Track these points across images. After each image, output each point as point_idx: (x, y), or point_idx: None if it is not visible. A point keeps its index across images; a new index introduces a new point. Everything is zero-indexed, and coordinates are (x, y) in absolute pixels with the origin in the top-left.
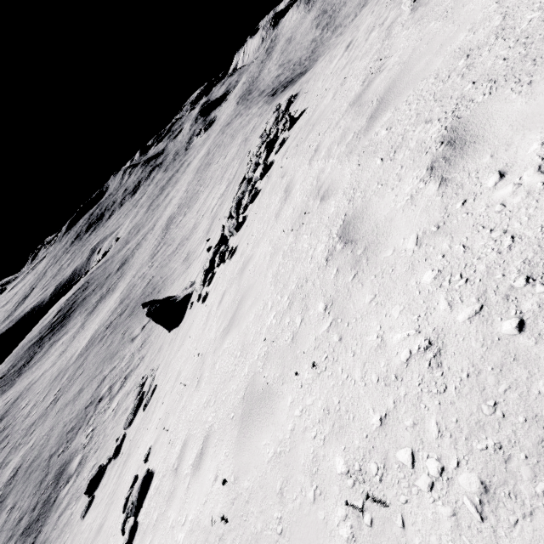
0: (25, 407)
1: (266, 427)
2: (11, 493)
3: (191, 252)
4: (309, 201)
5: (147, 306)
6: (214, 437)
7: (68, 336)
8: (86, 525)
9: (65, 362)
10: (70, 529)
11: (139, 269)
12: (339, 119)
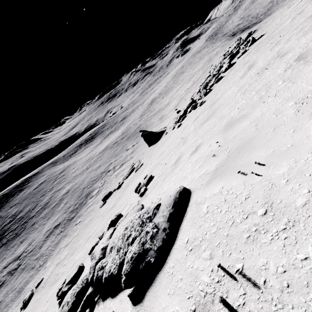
0: (73, 169)
1: (243, 121)
2: (66, 198)
3: (164, 115)
4: (270, 62)
5: (141, 132)
6: (205, 142)
7: (93, 145)
8: (103, 209)
9: (92, 155)
10: (93, 211)
11: (133, 121)
12: (297, 26)
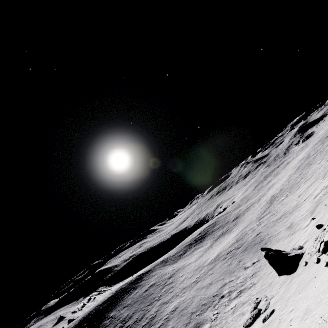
0: (181, 277)
1: None
2: (172, 319)
3: (294, 223)
4: None
5: (264, 250)
6: None
7: (203, 248)
8: None
9: (201, 262)
10: None
11: (249, 223)
12: None
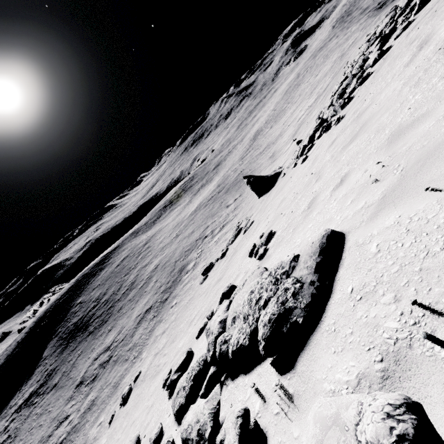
0: (159, 239)
1: (423, 123)
2: (155, 275)
3: (277, 151)
4: None
5: (247, 178)
6: (355, 169)
7: (181, 206)
8: (205, 285)
9: (181, 218)
10: (192, 289)
11: (231, 166)
12: None
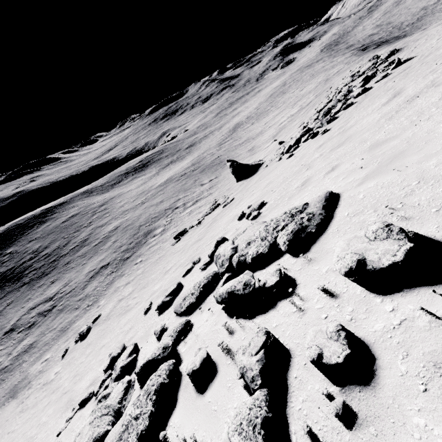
0: (120, 202)
1: (393, 141)
2: (114, 236)
3: (256, 146)
4: (423, 90)
5: (230, 162)
6: (344, 162)
7: (146, 176)
8: (178, 246)
9: (147, 187)
10: (162, 250)
11: (207, 150)
12: None
